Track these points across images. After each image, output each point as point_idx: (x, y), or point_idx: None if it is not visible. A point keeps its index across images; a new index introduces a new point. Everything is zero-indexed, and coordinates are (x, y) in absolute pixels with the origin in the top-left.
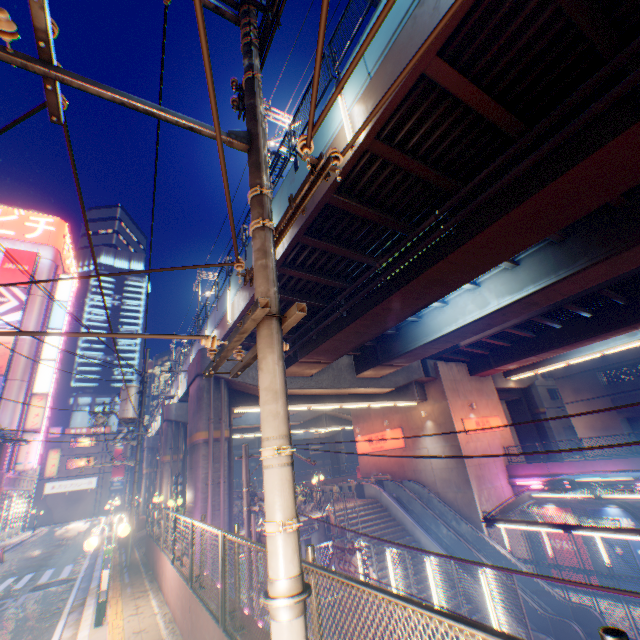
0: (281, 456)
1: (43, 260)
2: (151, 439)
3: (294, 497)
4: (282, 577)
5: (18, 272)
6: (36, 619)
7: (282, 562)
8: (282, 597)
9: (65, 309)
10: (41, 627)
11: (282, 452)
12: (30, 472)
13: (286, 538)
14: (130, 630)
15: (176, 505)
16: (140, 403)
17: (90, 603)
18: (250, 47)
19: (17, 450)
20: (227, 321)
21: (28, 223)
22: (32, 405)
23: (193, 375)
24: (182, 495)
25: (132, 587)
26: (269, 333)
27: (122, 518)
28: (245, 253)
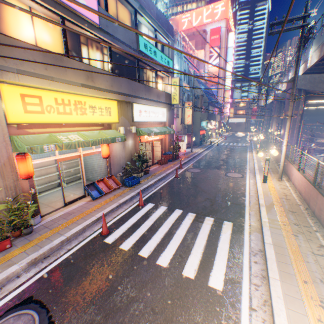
0: (286, 134)
1: (222, 29)
2: (267, 105)
3: (287, 138)
4: (284, 144)
5: (214, 40)
6: (242, 151)
7: (284, 143)
8: (283, 145)
9: (231, 51)
10: (244, 152)
11: (286, 133)
12: (225, 116)
13: (285, 141)
14: (263, 156)
15: (276, 134)
16: (265, 100)
17: (253, 151)
18: (299, 48)
19: (223, 109)
20: (307, 65)
21: (214, 11)
22: (225, 94)
23: (287, 88)
24: (279, 131)
25: (262, 151)
26: (288, 119)
27: (255, 134)
28: (321, 32)
